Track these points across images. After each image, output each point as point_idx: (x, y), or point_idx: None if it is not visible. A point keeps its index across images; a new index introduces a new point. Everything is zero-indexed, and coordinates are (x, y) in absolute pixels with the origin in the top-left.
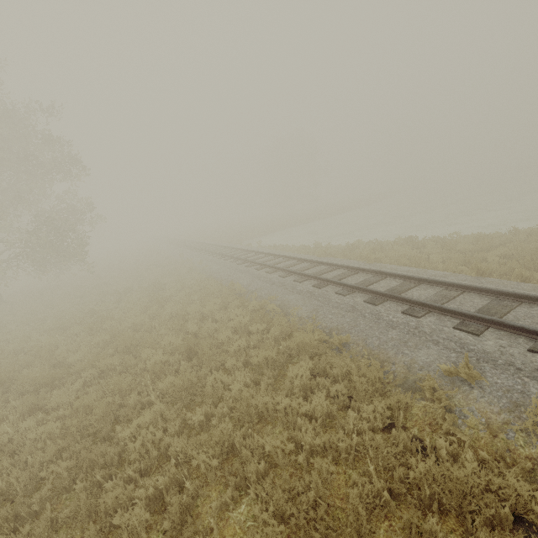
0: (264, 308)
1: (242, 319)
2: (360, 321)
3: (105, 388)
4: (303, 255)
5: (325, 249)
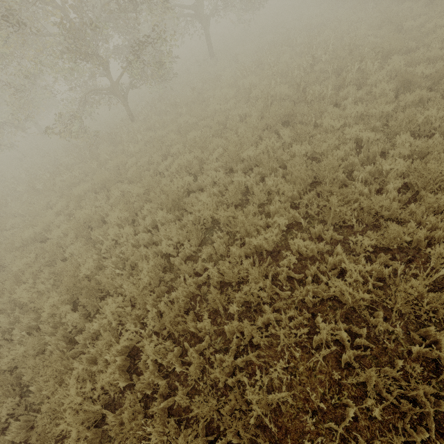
0: None
1: None
2: None
3: None
4: None
5: None
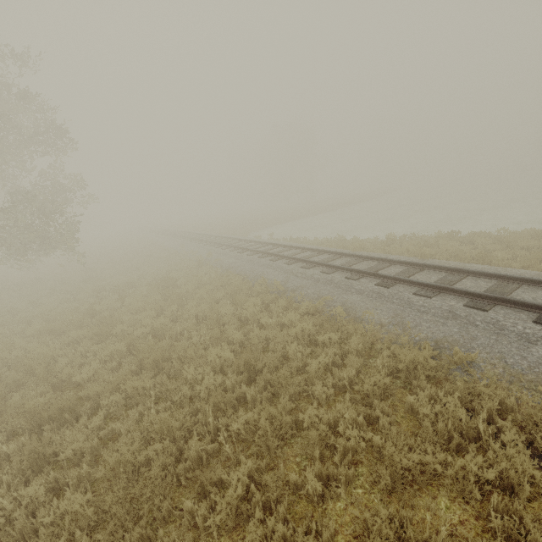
0: (318, 310)
1: (306, 326)
2: (474, 332)
3: (142, 426)
4: (334, 249)
5: (359, 242)
